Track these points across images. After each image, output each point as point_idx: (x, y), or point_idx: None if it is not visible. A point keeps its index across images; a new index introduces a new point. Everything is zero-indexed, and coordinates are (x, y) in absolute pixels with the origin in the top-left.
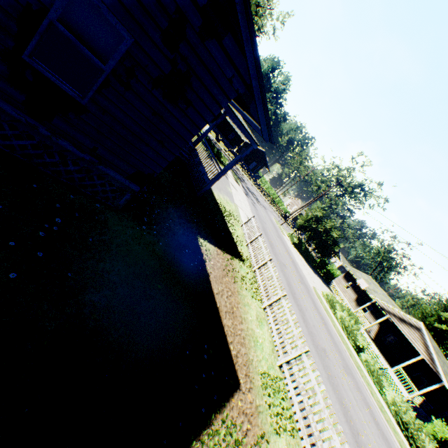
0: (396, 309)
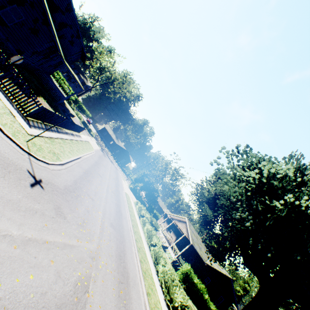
0: (177, 215)
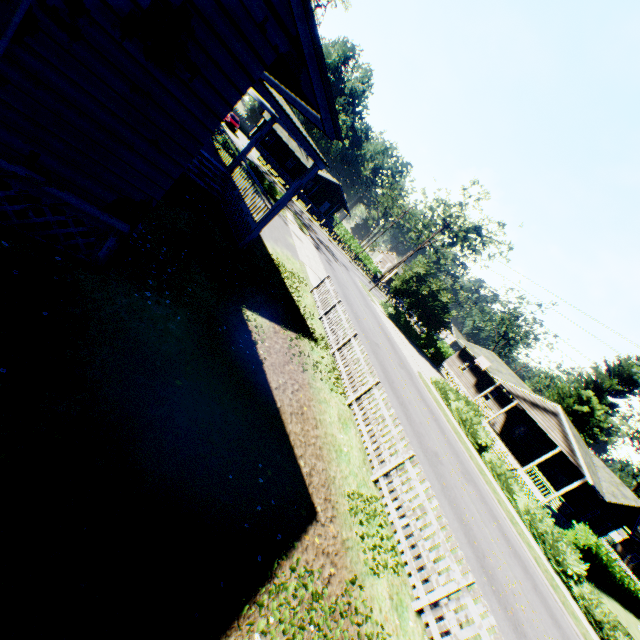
0: (527, 392)
